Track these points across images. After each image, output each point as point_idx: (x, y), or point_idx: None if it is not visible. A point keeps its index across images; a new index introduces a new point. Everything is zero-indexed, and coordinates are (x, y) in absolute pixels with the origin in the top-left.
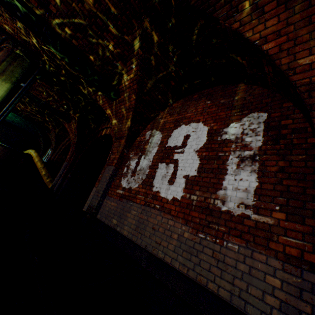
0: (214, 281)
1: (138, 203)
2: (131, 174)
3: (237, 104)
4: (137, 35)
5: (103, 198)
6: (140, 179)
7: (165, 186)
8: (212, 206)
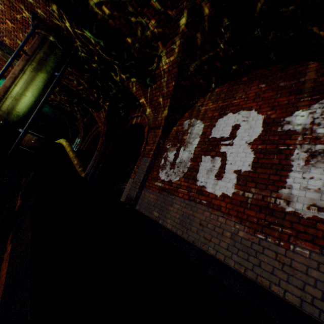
0: (279, 284)
1: (181, 197)
2: (170, 167)
3: (304, 87)
4: (182, 9)
5: (141, 190)
6: (181, 172)
7: (212, 181)
8: (273, 206)
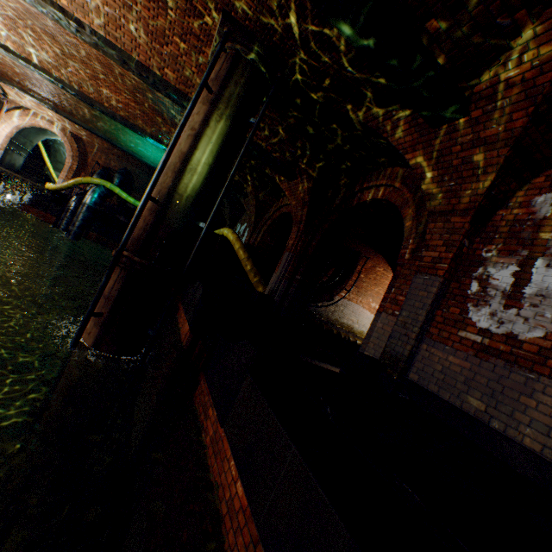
0: None
1: None
2: (504, 302)
3: None
4: None
5: (418, 342)
6: (548, 319)
7: None
8: None
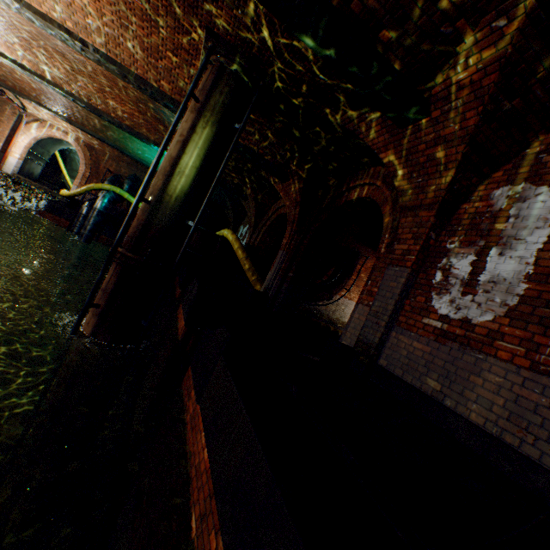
0: None
1: (504, 359)
2: (462, 290)
3: None
4: None
5: (388, 329)
6: (497, 304)
7: None
8: None
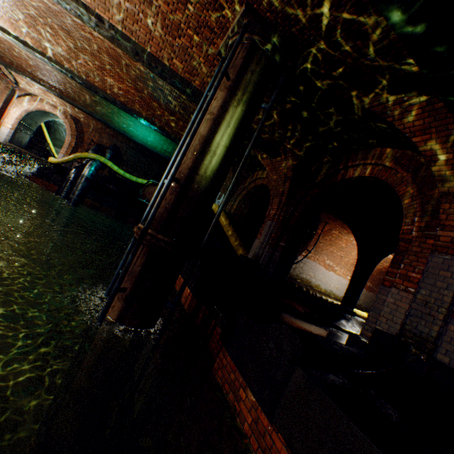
0: None
1: None
2: None
3: None
4: None
5: (444, 322)
6: None
7: None
8: None
